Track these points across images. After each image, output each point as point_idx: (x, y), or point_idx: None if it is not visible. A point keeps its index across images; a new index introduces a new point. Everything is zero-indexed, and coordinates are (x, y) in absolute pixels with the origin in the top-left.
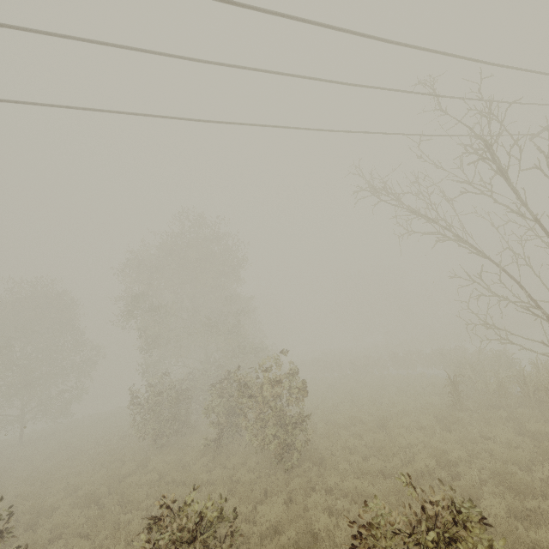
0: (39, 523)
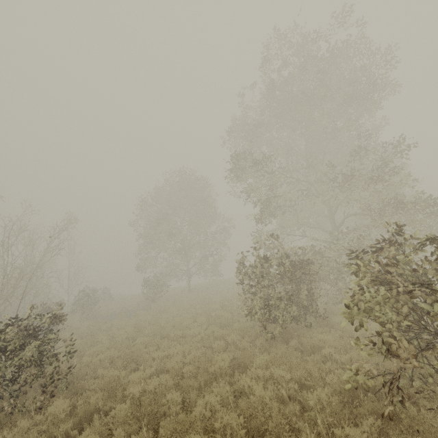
0: (93, 418)
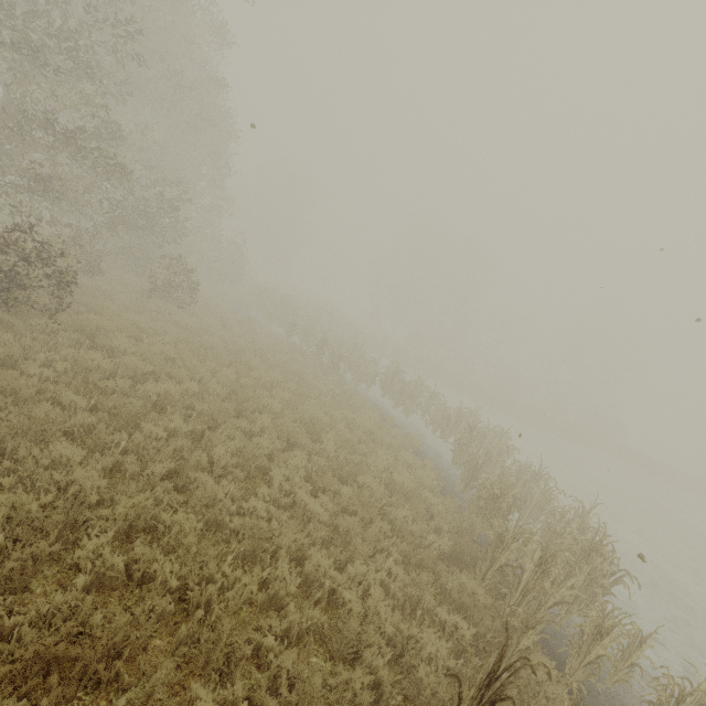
0: None
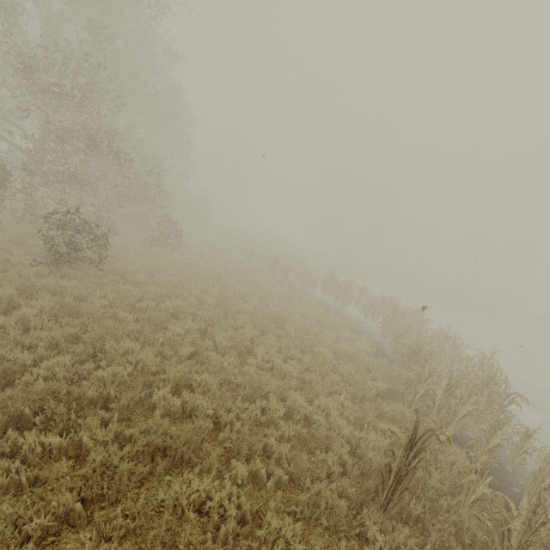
0: None
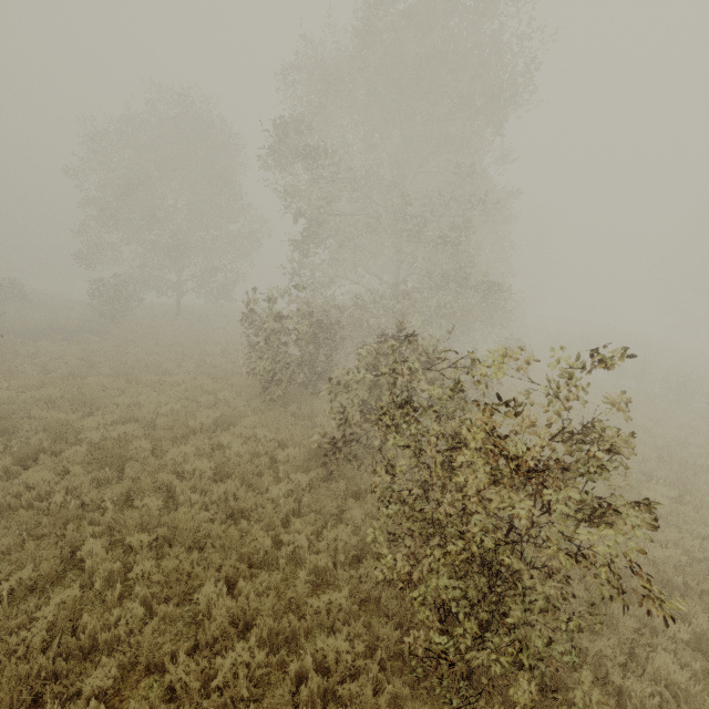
0: (40, 457)
